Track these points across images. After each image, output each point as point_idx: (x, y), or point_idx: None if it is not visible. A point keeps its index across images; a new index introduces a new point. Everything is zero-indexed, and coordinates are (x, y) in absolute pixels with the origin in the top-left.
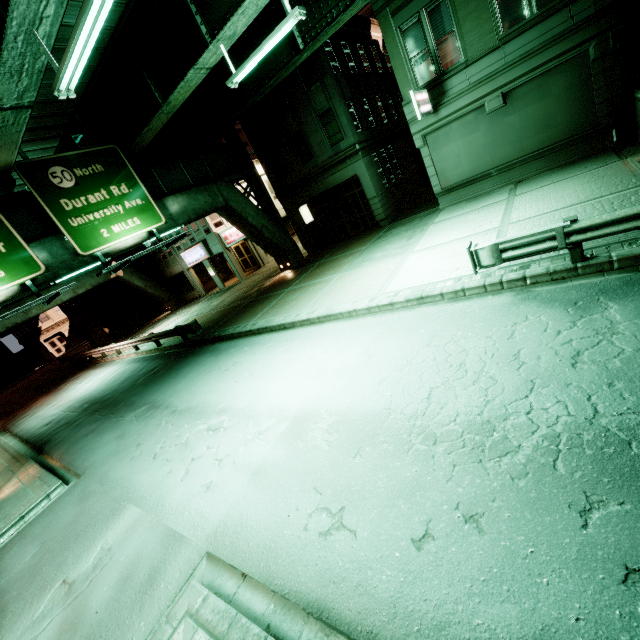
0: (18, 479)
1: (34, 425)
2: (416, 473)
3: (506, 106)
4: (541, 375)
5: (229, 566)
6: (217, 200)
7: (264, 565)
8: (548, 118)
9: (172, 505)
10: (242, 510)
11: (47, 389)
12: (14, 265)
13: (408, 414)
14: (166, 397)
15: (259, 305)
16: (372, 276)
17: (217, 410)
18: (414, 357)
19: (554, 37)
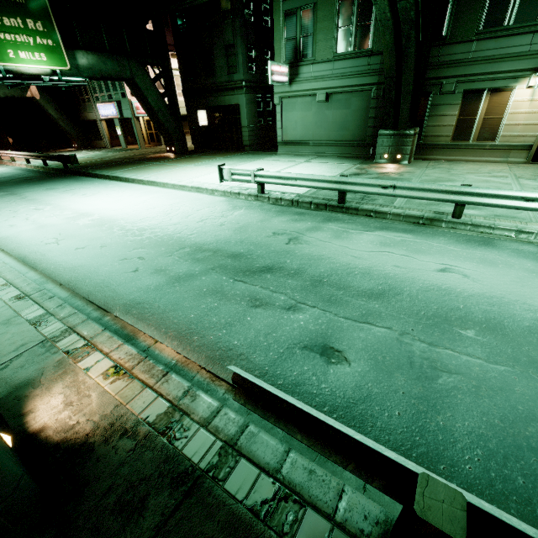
0: None
1: None
2: (103, 236)
3: (328, 103)
4: (185, 222)
5: None
6: (125, 72)
7: (13, 247)
8: (346, 123)
9: None
10: (21, 234)
11: None
12: None
13: (126, 222)
14: (24, 192)
15: (130, 165)
16: (198, 172)
17: (48, 203)
18: (159, 207)
19: (358, 72)
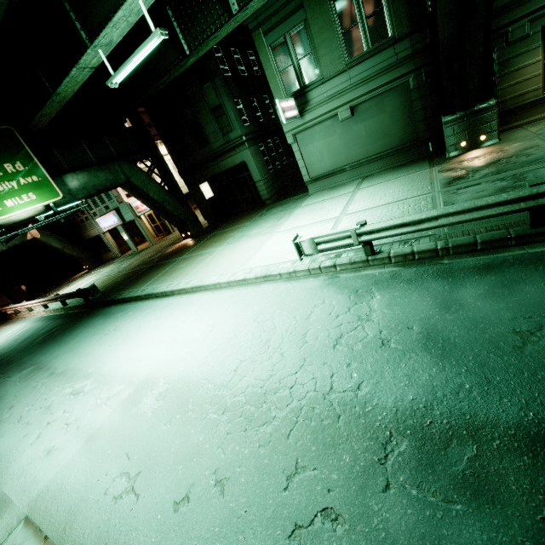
0: None
1: None
2: (201, 440)
3: (354, 117)
4: (312, 354)
5: (38, 530)
6: (119, 177)
7: (62, 529)
8: (384, 129)
9: (14, 470)
10: (66, 475)
11: None
12: None
13: (217, 385)
14: (51, 358)
15: (155, 271)
16: (242, 252)
17: (85, 374)
18: (241, 331)
19: (384, 68)
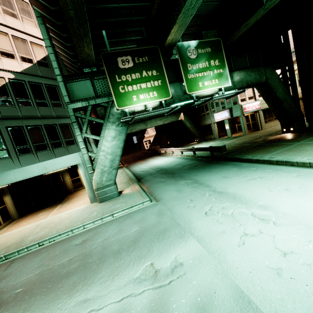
0: (131, 188)
1: (137, 169)
2: None
3: None
4: None
5: None
6: (261, 77)
7: None
8: None
9: (235, 264)
10: None
11: (142, 158)
12: (161, 92)
13: None
14: (205, 180)
15: (270, 147)
16: None
17: (257, 204)
18: None
19: None
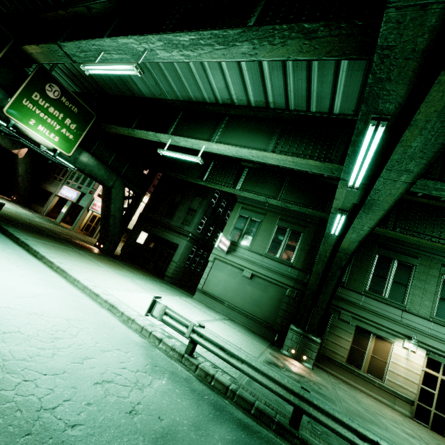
0: None
1: None
2: None
3: (251, 280)
4: (75, 373)
5: None
6: (109, 181)
7: None
8: (260, 302)
9: None
10: None
11: None
12: None
13: None
14: None
15: (51, 239)
16: (118, 282)
17: None
18: (49, 316)
19: (280, 272)
